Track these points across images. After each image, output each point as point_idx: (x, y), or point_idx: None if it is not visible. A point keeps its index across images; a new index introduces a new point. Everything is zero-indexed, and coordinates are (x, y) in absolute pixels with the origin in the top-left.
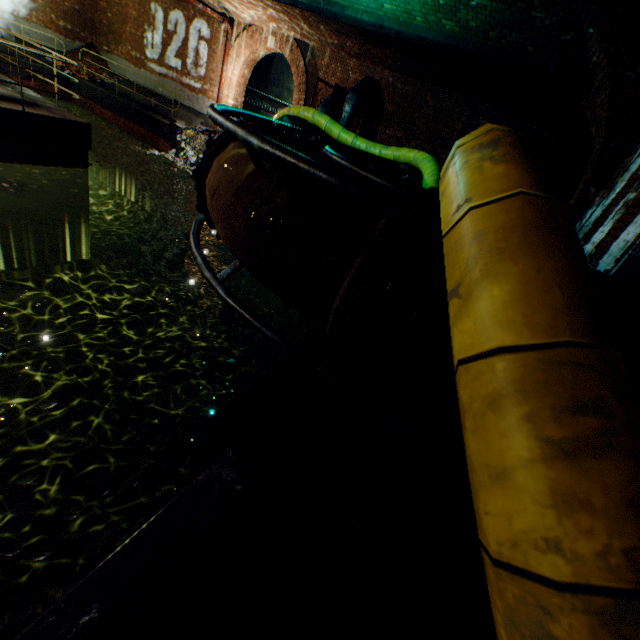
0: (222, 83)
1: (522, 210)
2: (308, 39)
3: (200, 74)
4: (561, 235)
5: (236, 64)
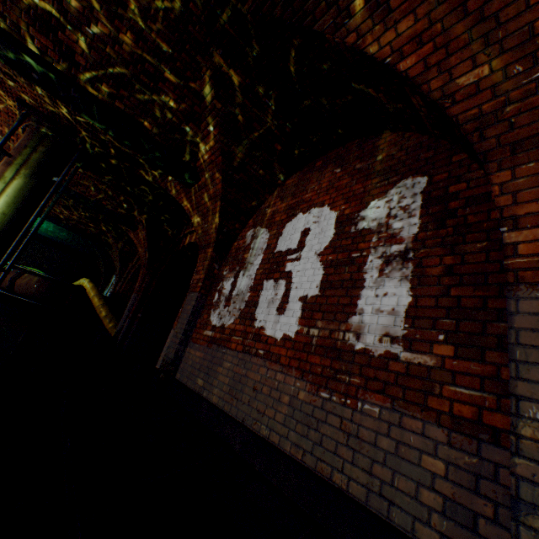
0: None
1: (95, 286)
2: None
3: None
4: (98, 288)
5: None
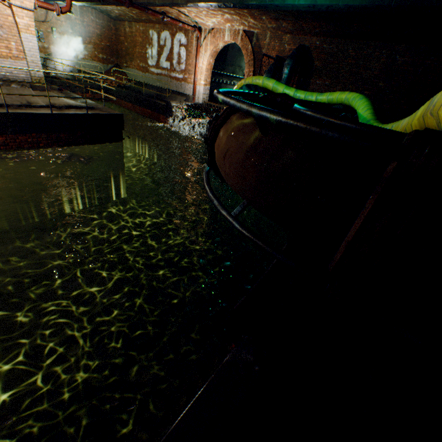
0: (196, 71)
1: None
2: (253, 28)
3: (182, 68)
4: None
5: (204, 57)
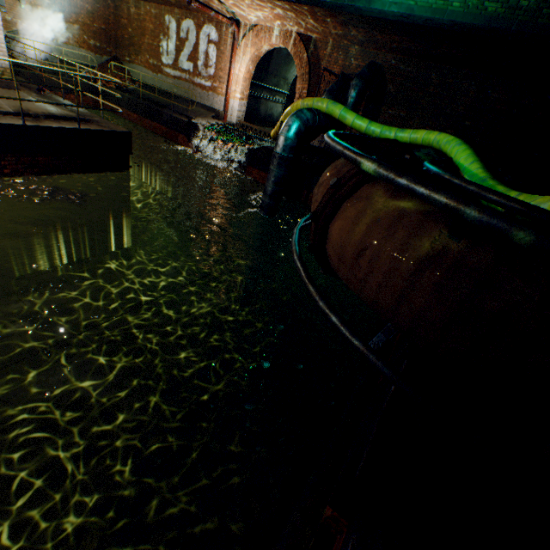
0: (230, 80)
1: None
2: (311, 32)
3: (210, 73)
4: None
5: (242, 62)
